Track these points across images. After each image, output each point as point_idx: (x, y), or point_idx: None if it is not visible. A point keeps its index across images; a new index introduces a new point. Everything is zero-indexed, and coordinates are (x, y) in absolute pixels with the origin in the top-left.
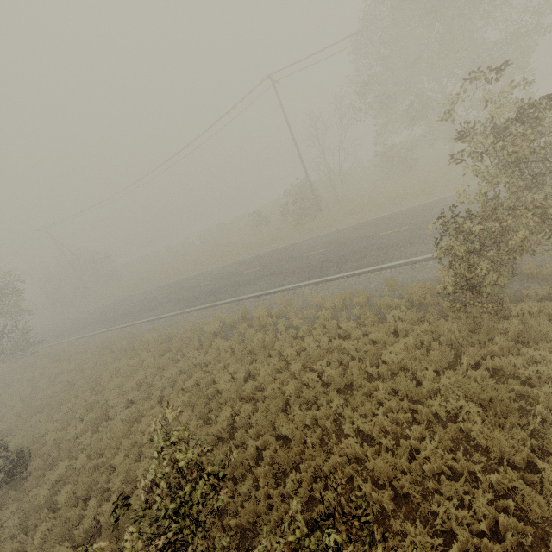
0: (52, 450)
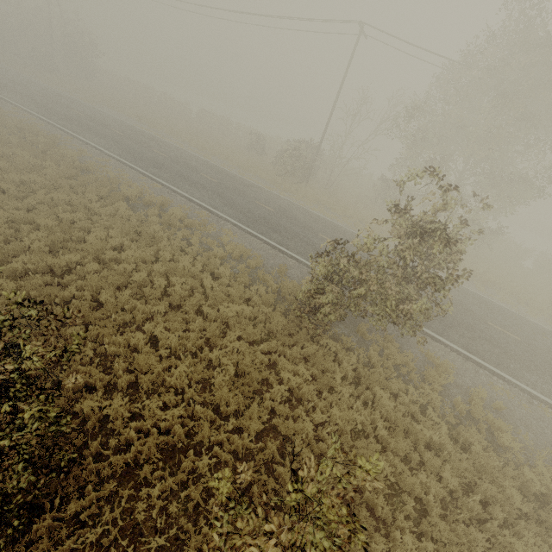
0: None
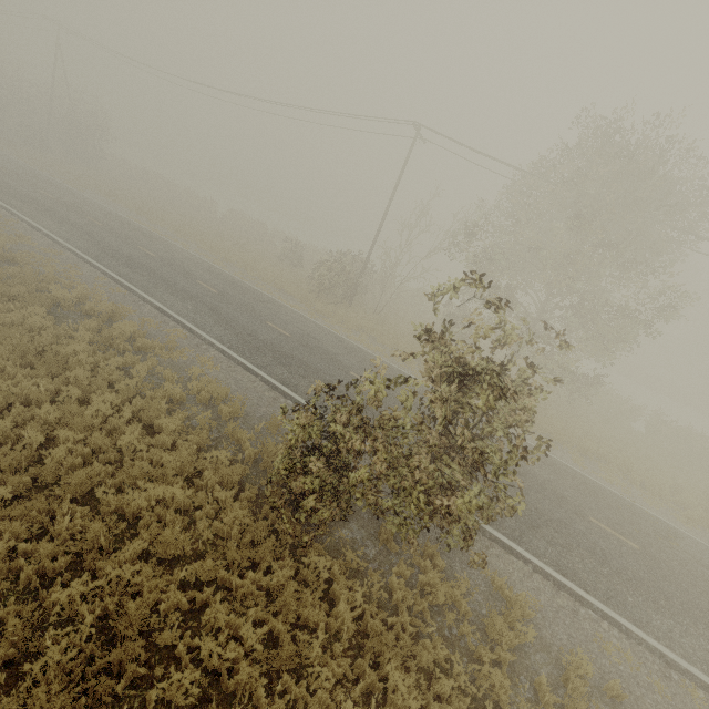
0: None
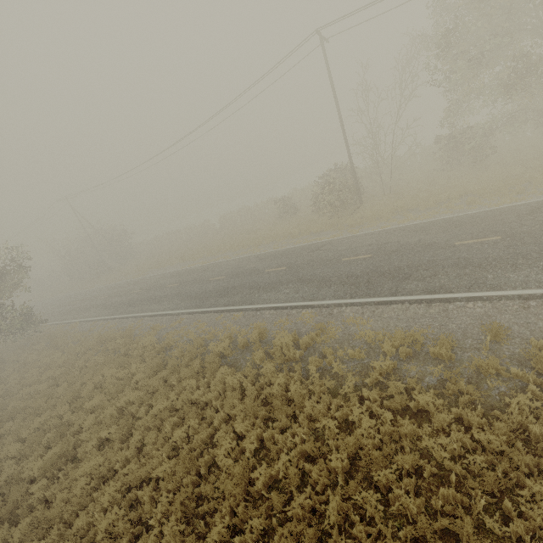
0: (3, 489)
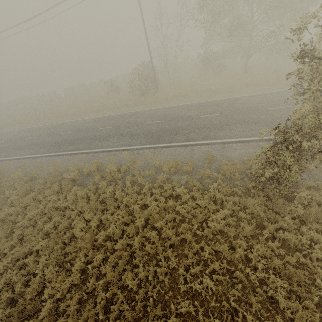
0: None
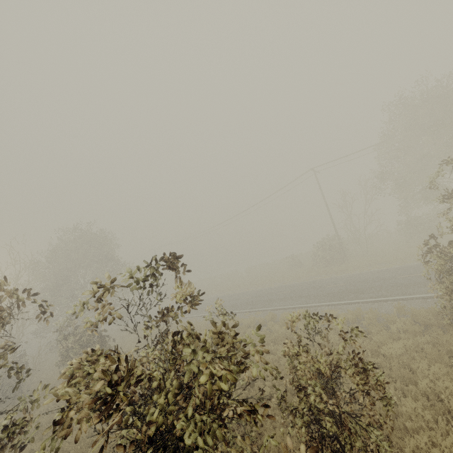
0: None
